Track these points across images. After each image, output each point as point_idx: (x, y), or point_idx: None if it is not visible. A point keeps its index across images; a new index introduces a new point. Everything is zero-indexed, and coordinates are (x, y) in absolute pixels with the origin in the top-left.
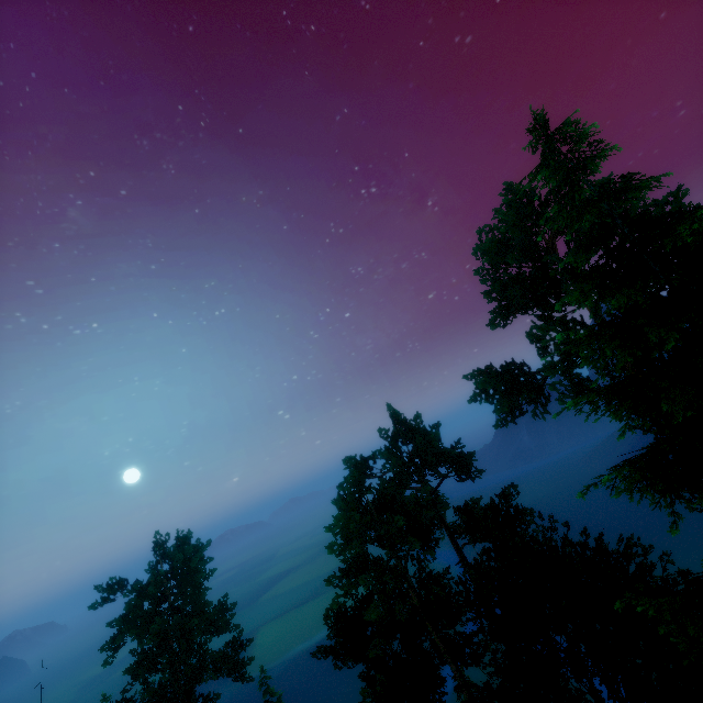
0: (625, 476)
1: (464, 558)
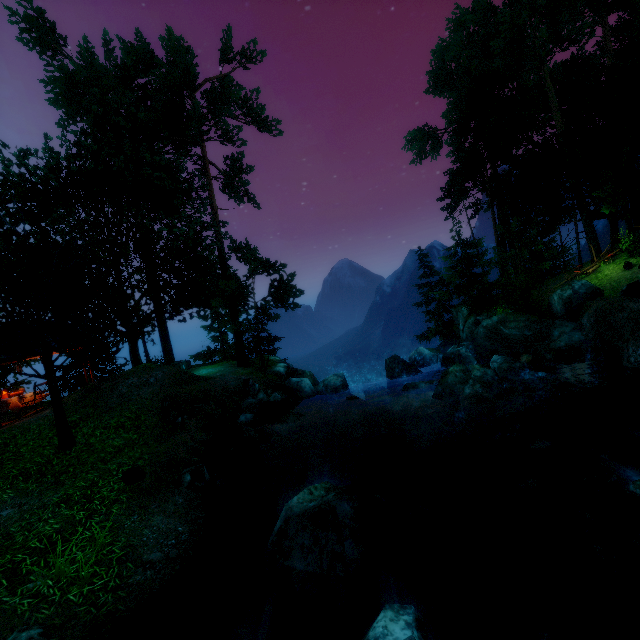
0: None
1: None
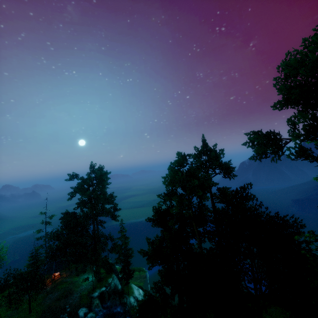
0: None
1: (214, 206)
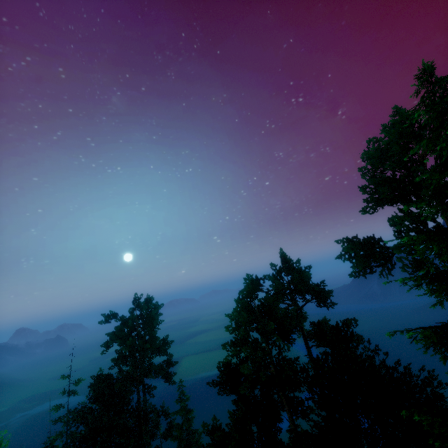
0: (427, 338)
1: (310, 354)
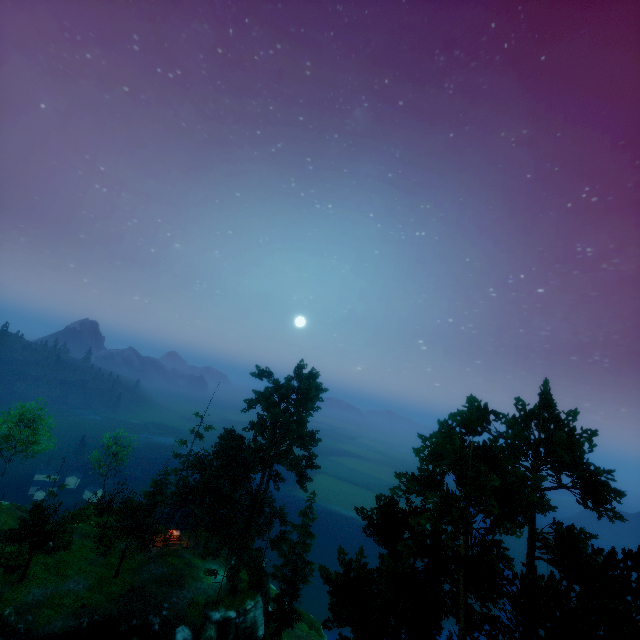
0: None
1: (532, 566)
